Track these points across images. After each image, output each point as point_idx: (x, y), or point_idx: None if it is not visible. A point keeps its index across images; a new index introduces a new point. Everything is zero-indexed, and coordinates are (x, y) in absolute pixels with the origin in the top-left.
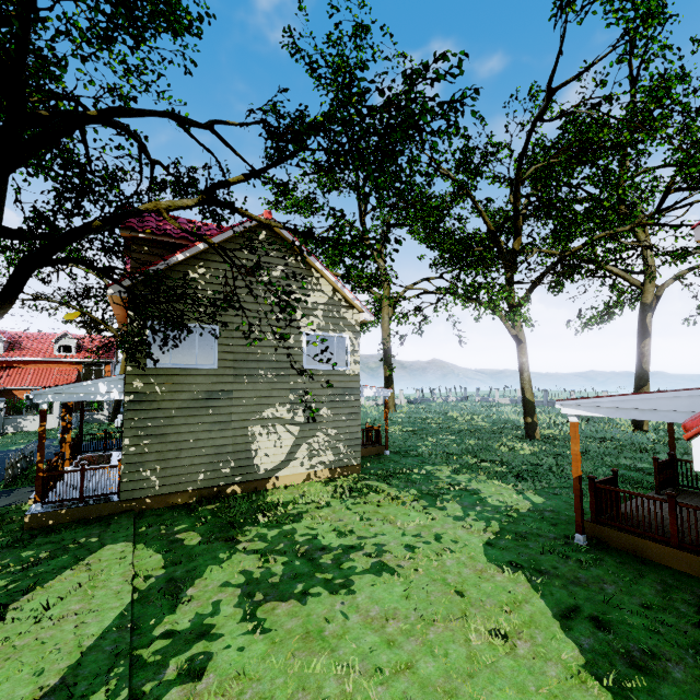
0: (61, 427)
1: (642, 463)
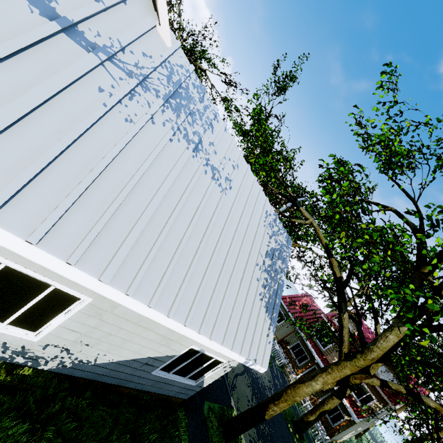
0: None
1: None
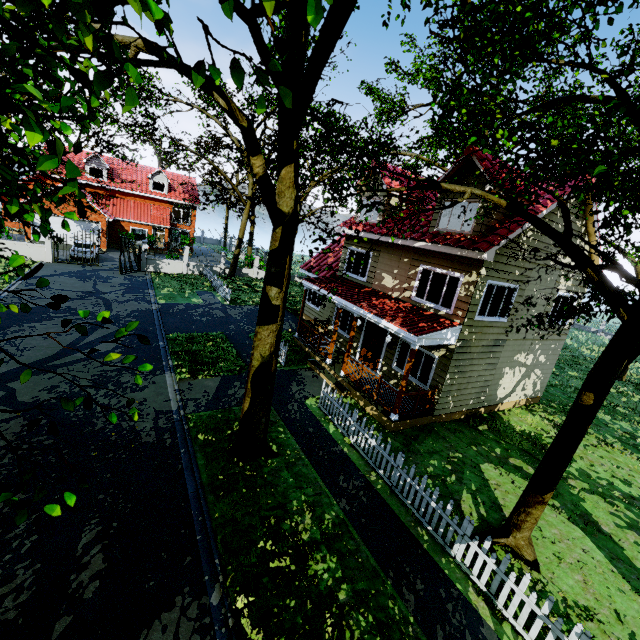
0: (351, 336)
1: None
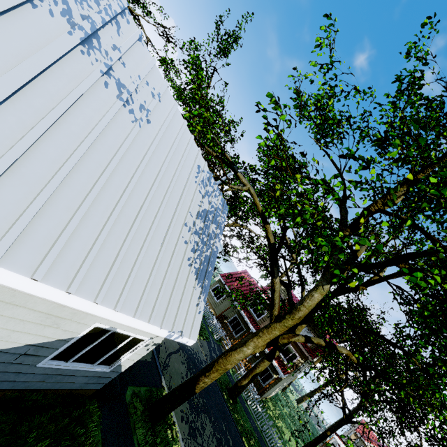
0: None
1: (307, 435)
